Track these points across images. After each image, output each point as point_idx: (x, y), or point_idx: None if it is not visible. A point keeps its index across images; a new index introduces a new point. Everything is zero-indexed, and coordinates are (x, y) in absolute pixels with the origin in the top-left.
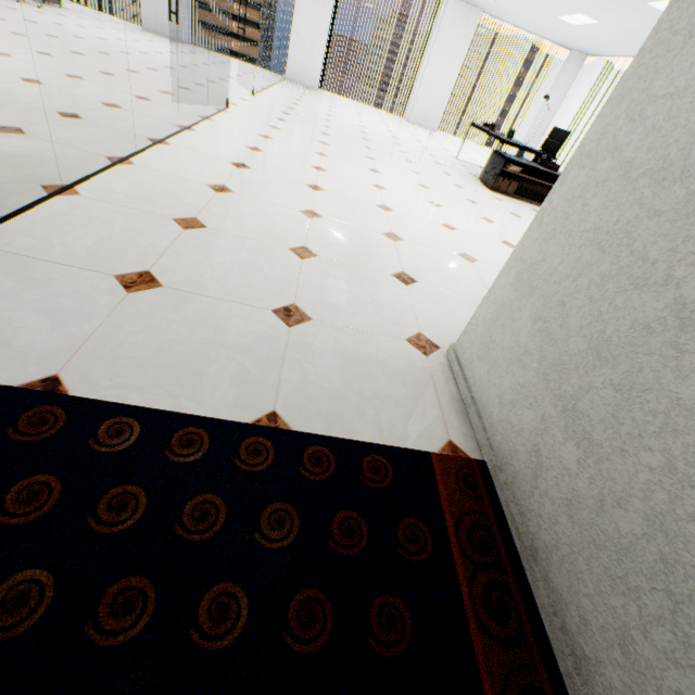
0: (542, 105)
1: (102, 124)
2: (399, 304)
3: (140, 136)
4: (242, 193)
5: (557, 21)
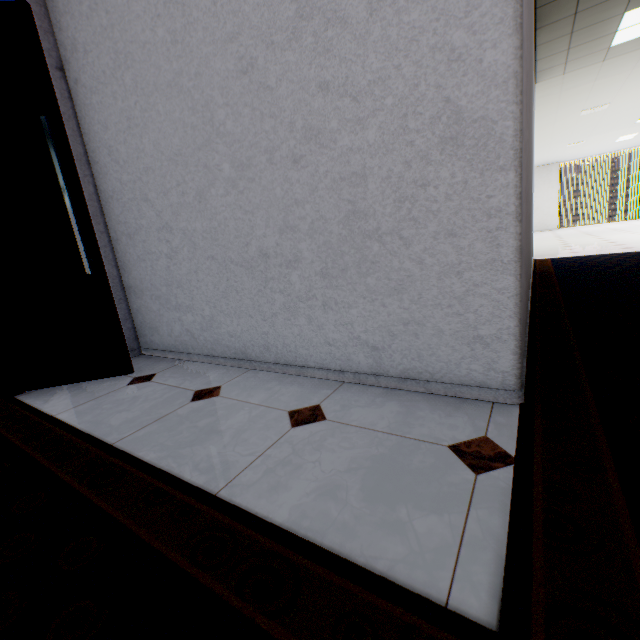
0: None
1: None
2: None
3: None
4: (576, 245)
5: None
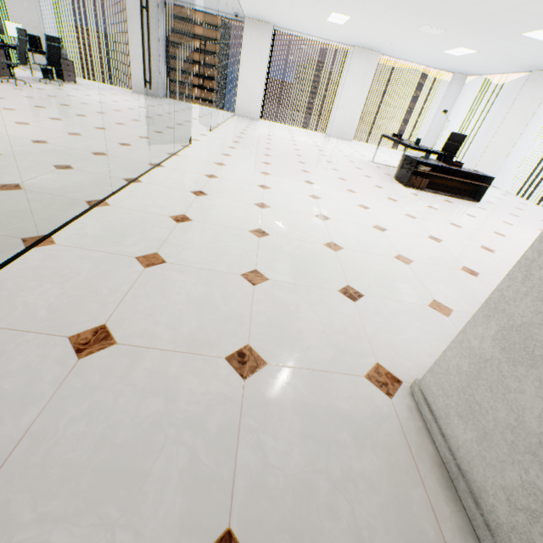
0: (435, 115)
1: (88, 171)
2: (350, 327)
3: (118, 177)
4: (200, 220)
5: (442, 54)
